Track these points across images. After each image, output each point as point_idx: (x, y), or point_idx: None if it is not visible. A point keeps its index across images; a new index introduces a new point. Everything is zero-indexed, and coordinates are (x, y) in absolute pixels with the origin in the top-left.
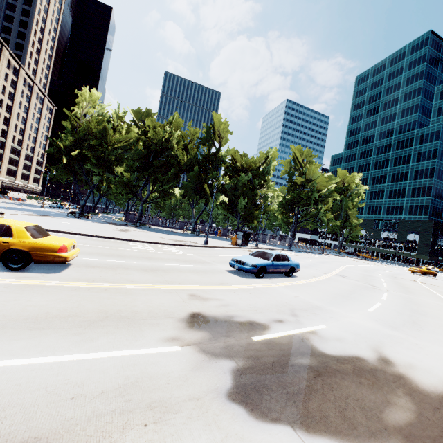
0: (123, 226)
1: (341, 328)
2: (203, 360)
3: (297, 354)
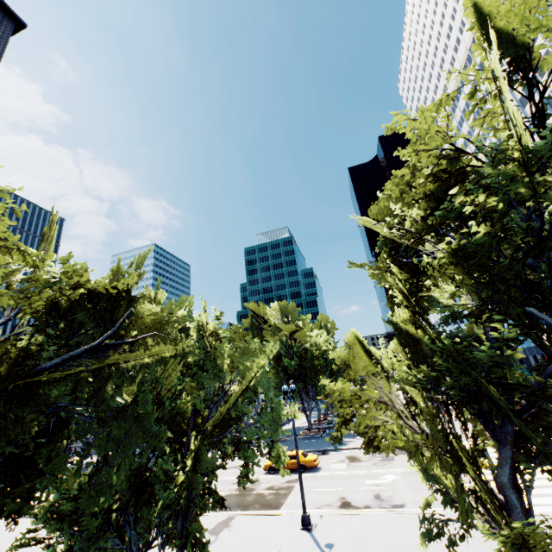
0: None
1: None
2: None
3: None
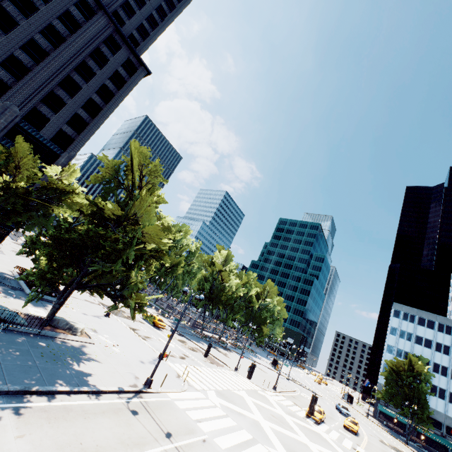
0: (235, 353)
1: (384, 440)
2: (394, 450)
3: (393, 448)
